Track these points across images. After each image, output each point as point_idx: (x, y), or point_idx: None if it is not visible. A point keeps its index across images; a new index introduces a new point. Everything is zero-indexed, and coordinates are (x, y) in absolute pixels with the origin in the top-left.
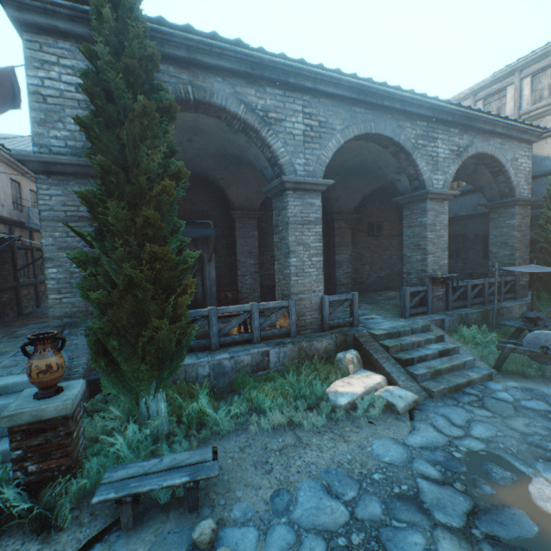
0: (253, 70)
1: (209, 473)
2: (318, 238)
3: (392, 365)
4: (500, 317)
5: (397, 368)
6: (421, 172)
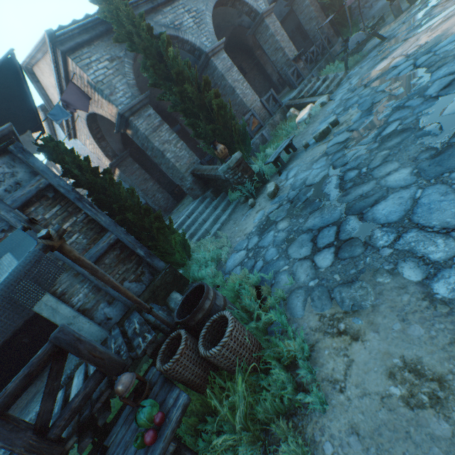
0: (153, 4)
1: (292, 137)
2: (238, 74)
3: (310, 99)
4: (334, 58)
5: (312, 98)
6: (252, 6)
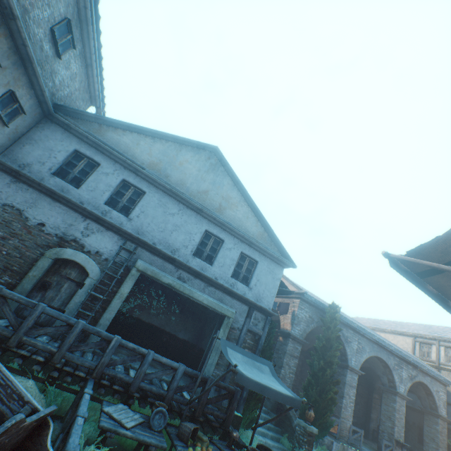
0: (347, 323)
1: None
2: (353, 394)
3: None
4: None
5: None
6: (395, 380)
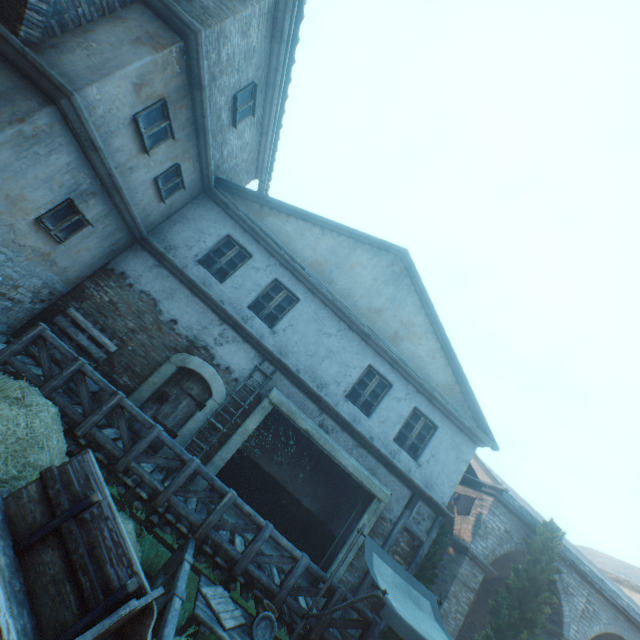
0: (572, 562)
1: None
2: None
3: None
4: None
5: None
6: None
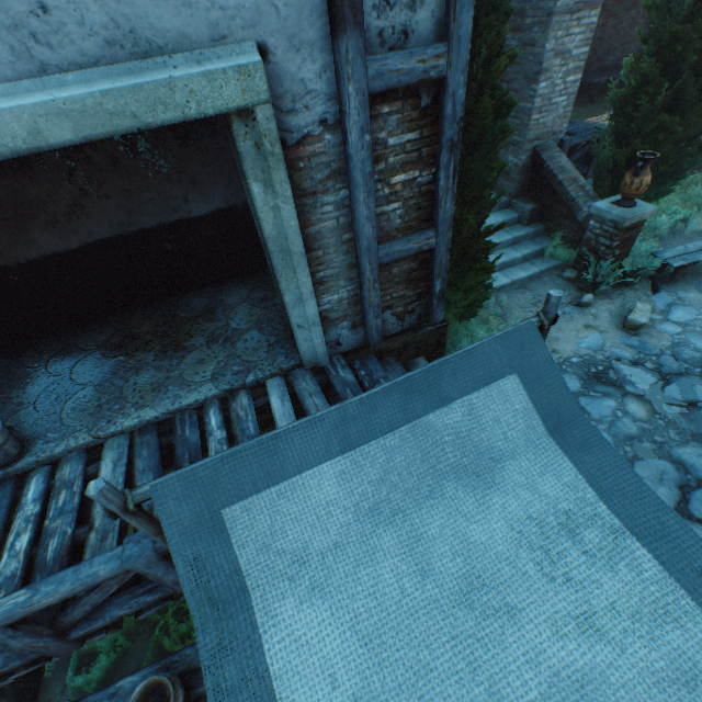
0: None
1: None
2: None
3: None
4: None
5: None
6: None
